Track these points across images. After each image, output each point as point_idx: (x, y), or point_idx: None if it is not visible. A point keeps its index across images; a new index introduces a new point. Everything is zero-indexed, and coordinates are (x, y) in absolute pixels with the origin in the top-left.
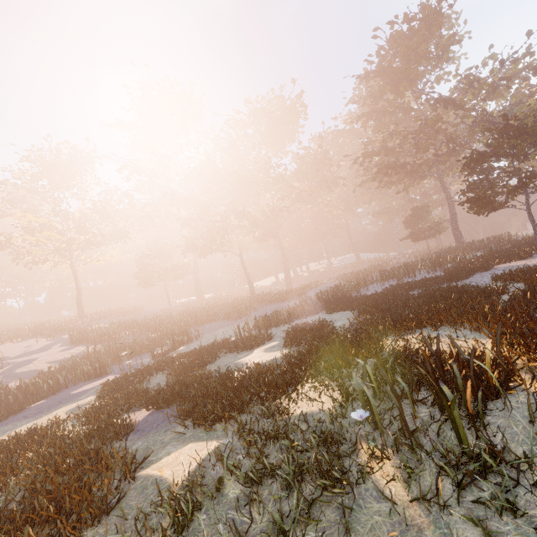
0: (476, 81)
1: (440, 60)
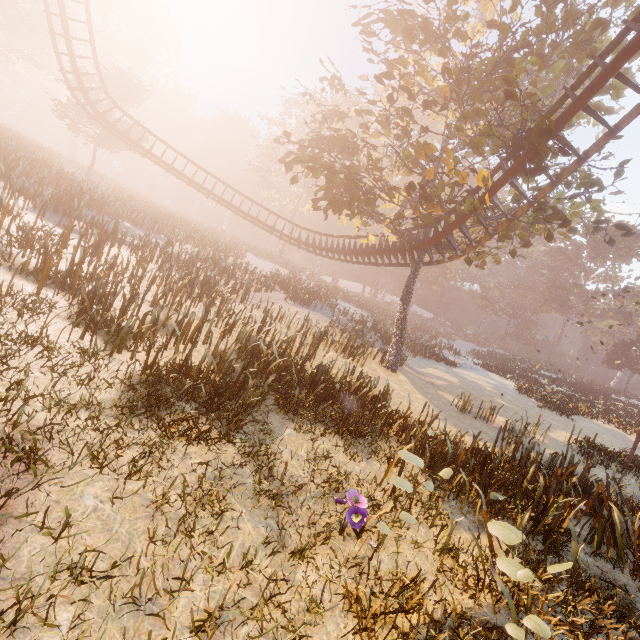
0: (637, 295)
1: (621, 258)
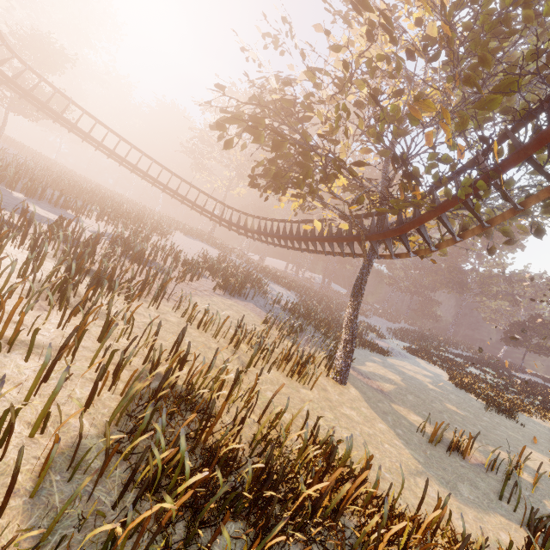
0: (524, 280)
1: (507, 248)
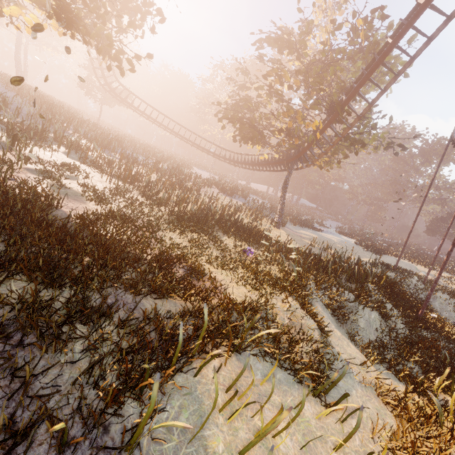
0: (450, 187)
1: (442, 162)
